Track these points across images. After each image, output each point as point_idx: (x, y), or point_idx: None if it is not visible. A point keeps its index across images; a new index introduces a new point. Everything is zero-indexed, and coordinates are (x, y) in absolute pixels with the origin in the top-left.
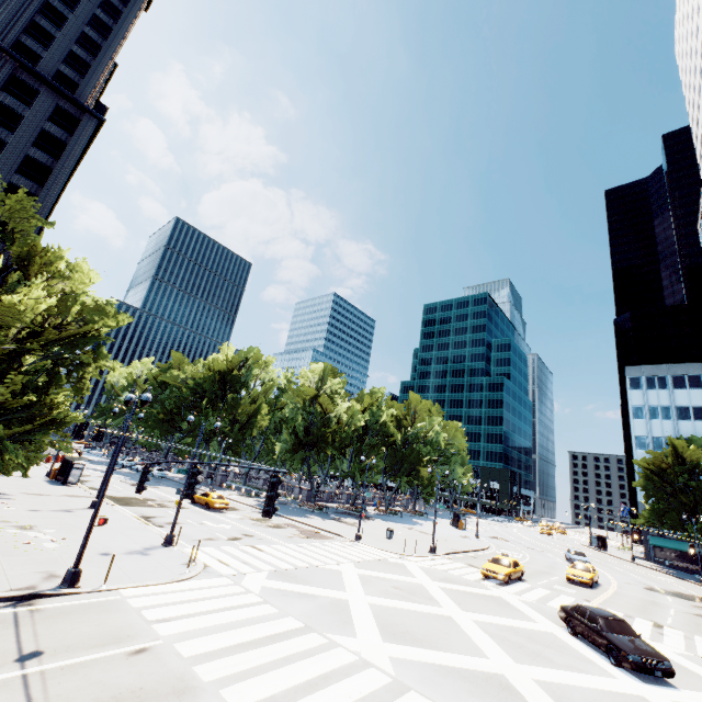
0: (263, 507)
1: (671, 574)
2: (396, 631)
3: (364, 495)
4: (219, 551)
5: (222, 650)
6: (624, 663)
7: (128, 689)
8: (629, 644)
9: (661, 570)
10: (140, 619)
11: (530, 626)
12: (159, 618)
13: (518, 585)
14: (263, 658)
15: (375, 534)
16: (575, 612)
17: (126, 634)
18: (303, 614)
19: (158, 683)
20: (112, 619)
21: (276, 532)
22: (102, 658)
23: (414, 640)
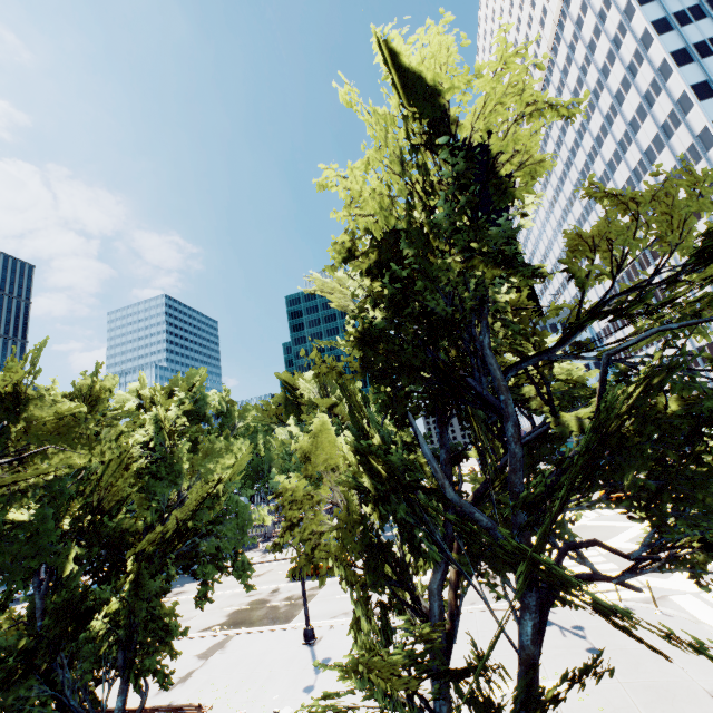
0: None
1: None
2: None
3: None
4: None
5: None
6: None
7: None
8: None
9: None
10: None
11: None
12: None
13: None
14: None
15: None
16: None
17: None
18: None
19: None
20: None
21: None
22: None
23: None
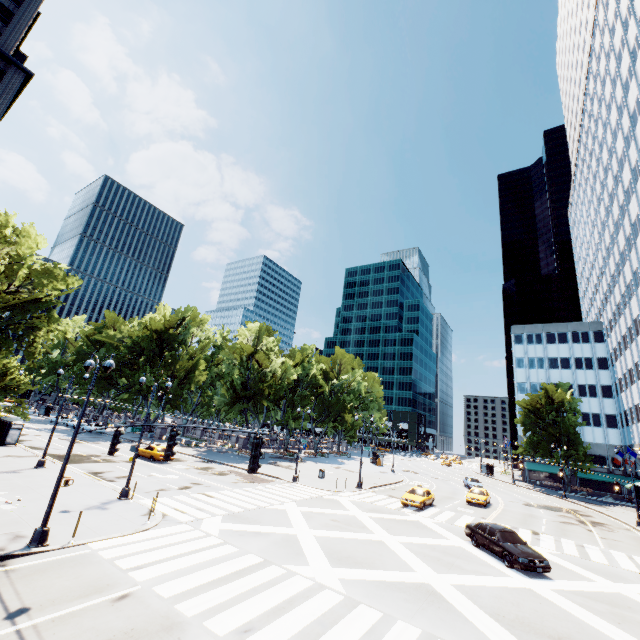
0: (249, 465)
1: (542, 491)
2: (340, 557)
3: (300, 441)
4: (173, 500)
5: (197, 589)
6: (515, 564)
7: (121, 631)
8: (518, 550)
9: (534, 489)
10: (115, 568)
11: (444, 543)
12: (133, 566)
13: (430, 510)
14: (235, 591)
15: (309, 475)
16: (478, 529)
17: (106, 583)
18: (260, 550)
19: (147, 623)
20: (88, 571)
21: (222, 479)
22: (89, 607)
23: (356, 563)
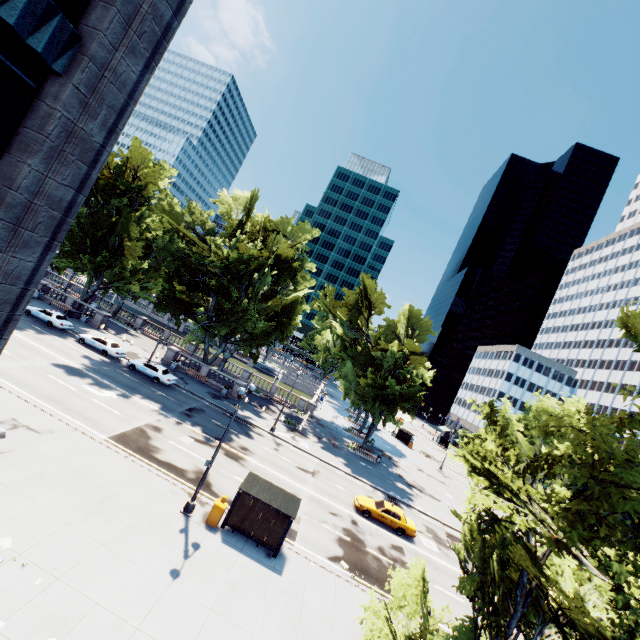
0: None
1: None
2: None
3: None
4: None
5: None
6: None
7: None
8: None
9: None
10: None
11: None
12: None
13: None
14: None
15: None
16: None
17: None
18: None
19: None
20: None
21: None
22: None
23: None
